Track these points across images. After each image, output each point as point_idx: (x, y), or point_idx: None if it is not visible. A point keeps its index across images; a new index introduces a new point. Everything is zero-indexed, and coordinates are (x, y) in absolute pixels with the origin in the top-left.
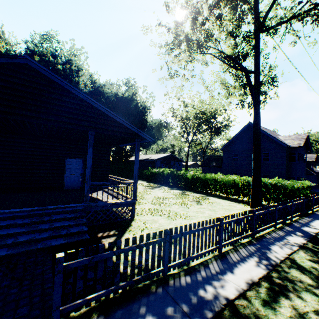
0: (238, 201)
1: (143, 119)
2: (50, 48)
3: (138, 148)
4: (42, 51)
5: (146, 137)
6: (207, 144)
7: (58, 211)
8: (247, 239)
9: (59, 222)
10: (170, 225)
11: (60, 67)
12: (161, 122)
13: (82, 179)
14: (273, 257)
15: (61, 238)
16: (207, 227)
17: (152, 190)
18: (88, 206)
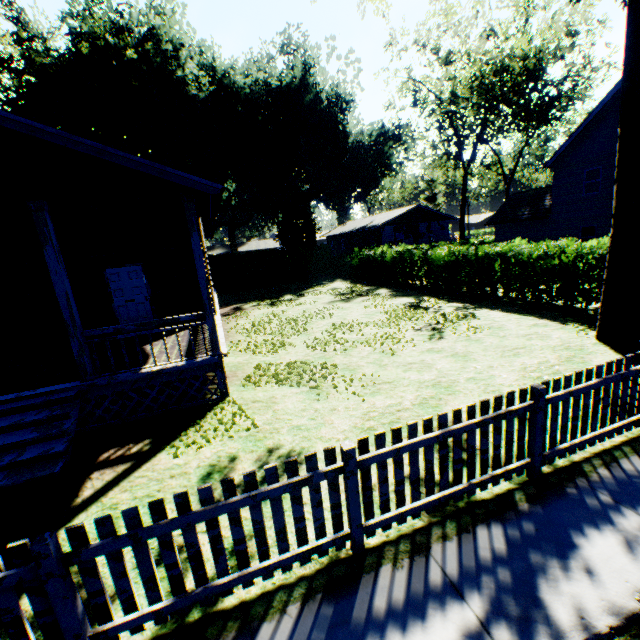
0: (565, 317)
1: (337, 133)
2: (98, 13)
3: (191, 222)
4: (96, 27)
5: (195, 184)
6: (517, 160)
7: (8, 409)
8: (507, 486)
9: (12, 433)
10: (297, 418)
11: (130, 53)
12: (384, 129)
13: (153, 308)
14: (562, 613)
15: (4, 471)
16: (274, 491)
17: (344, 304)
18: (89, 386)
